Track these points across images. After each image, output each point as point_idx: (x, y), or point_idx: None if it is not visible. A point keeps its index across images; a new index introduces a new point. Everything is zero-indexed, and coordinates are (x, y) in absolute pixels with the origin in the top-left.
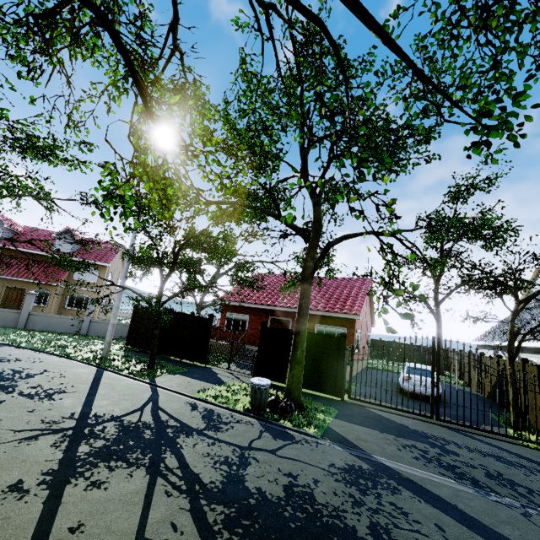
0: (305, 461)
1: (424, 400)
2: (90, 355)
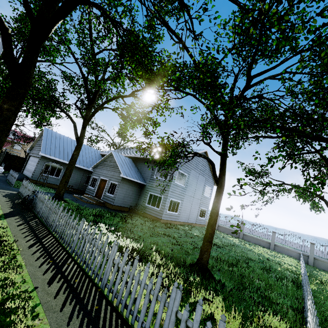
0: None
1: None
2: None
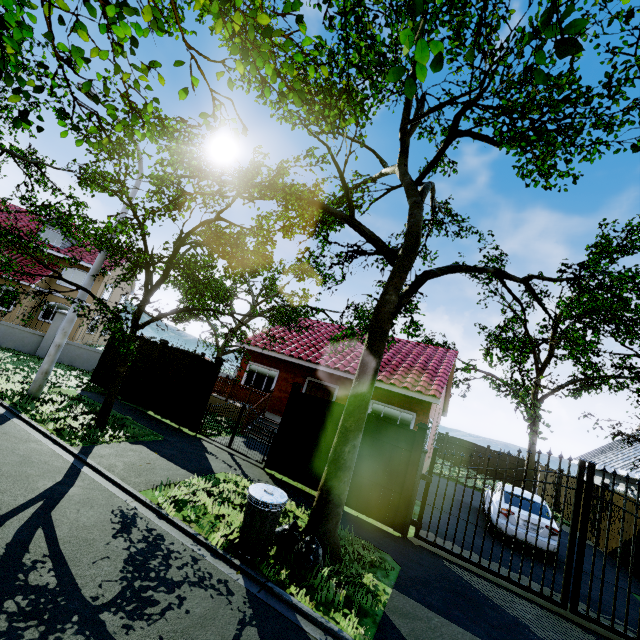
0: None
1: (529, 552)
2: (15, 388)
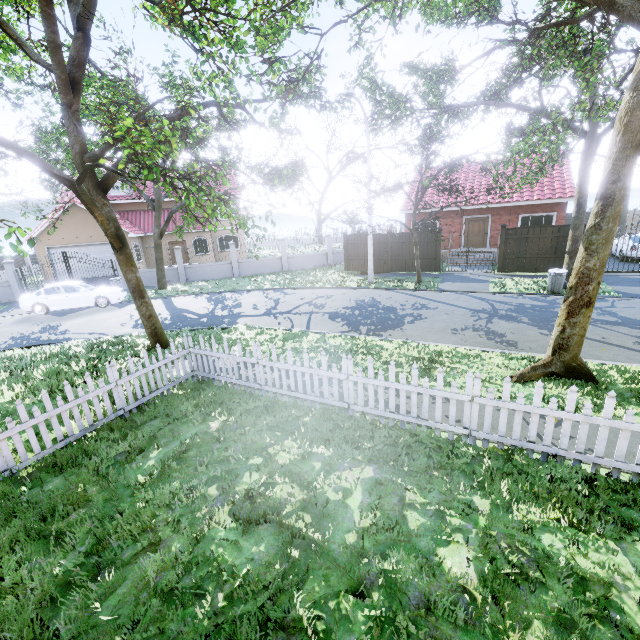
0: (639, 307)
1: None
2: (353, 283)
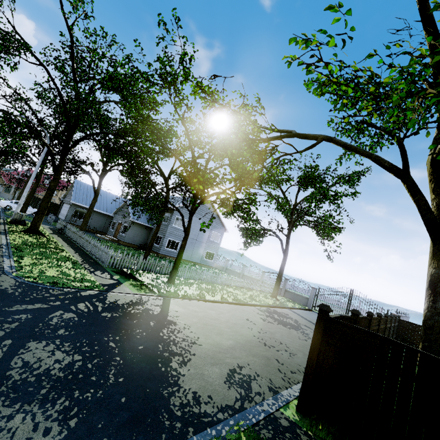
0: None
1: None
2: None
